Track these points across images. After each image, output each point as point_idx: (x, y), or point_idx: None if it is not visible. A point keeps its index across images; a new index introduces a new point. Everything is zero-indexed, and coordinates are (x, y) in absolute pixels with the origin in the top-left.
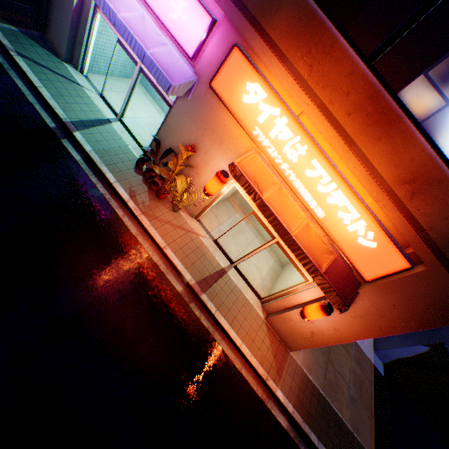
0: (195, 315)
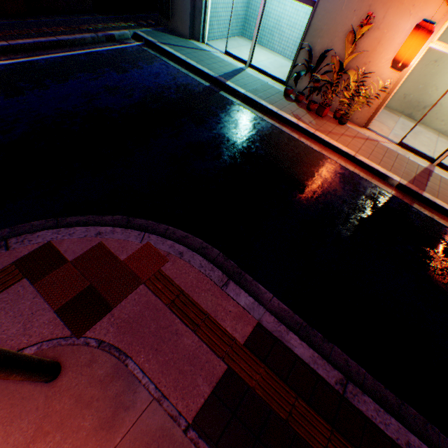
0: (424, 216)
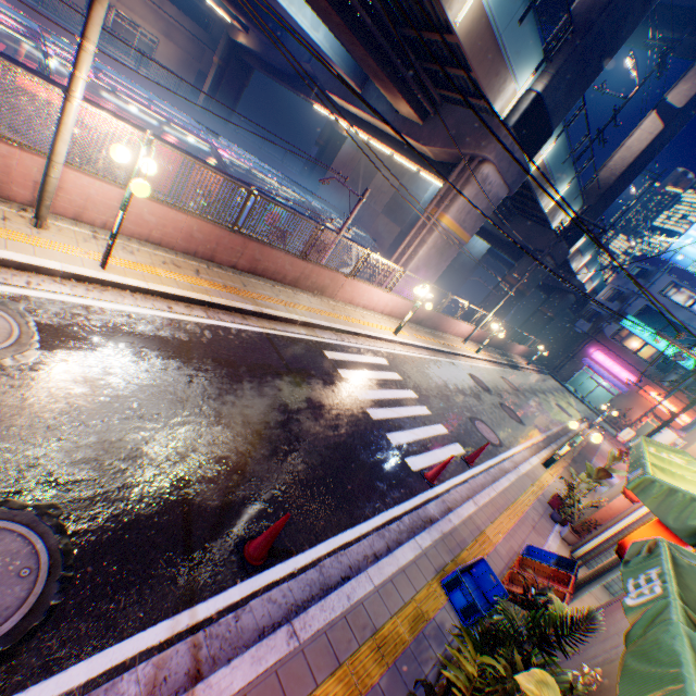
0: None
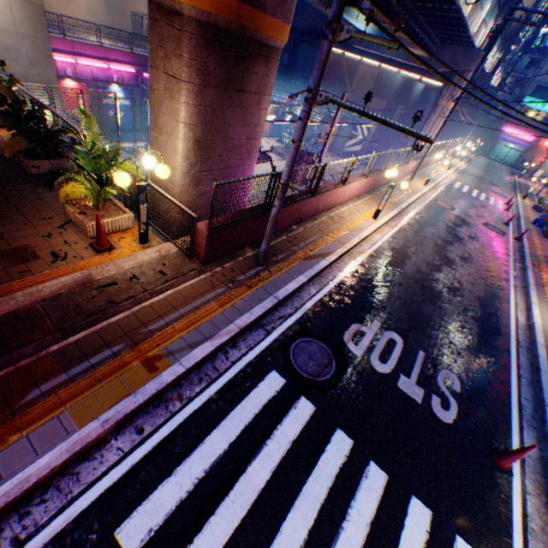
0: None
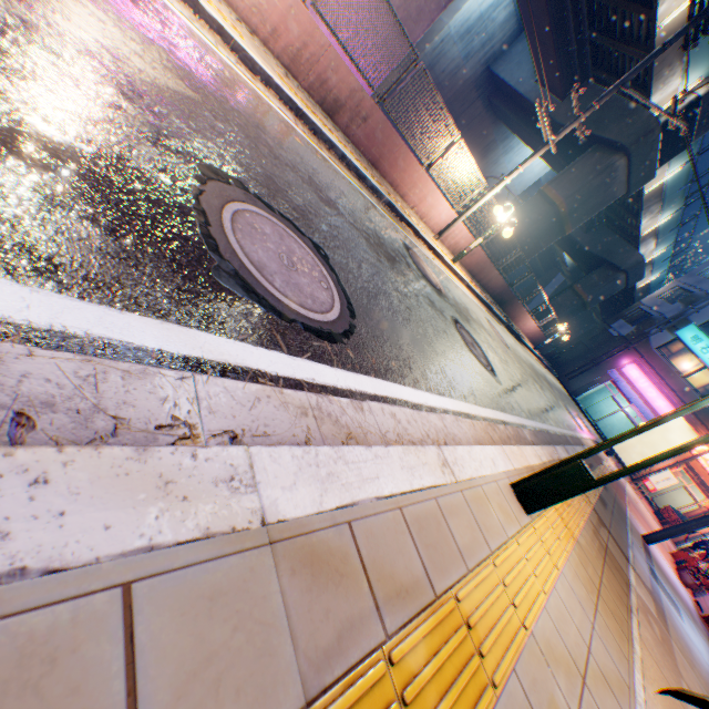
0: None
